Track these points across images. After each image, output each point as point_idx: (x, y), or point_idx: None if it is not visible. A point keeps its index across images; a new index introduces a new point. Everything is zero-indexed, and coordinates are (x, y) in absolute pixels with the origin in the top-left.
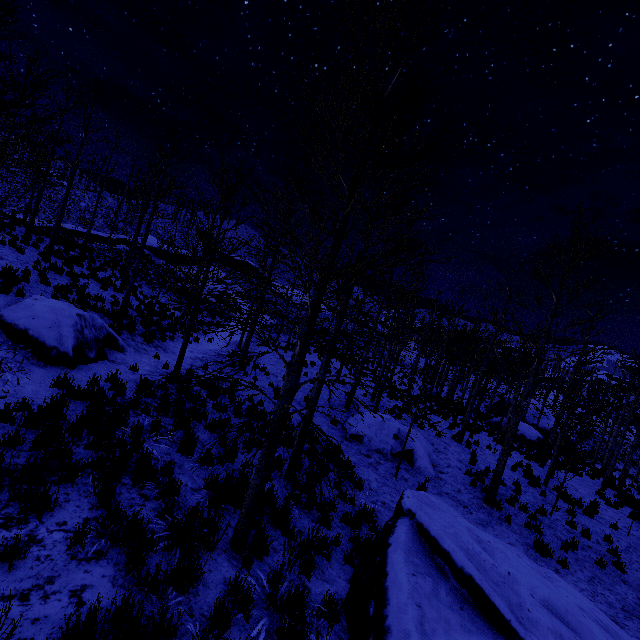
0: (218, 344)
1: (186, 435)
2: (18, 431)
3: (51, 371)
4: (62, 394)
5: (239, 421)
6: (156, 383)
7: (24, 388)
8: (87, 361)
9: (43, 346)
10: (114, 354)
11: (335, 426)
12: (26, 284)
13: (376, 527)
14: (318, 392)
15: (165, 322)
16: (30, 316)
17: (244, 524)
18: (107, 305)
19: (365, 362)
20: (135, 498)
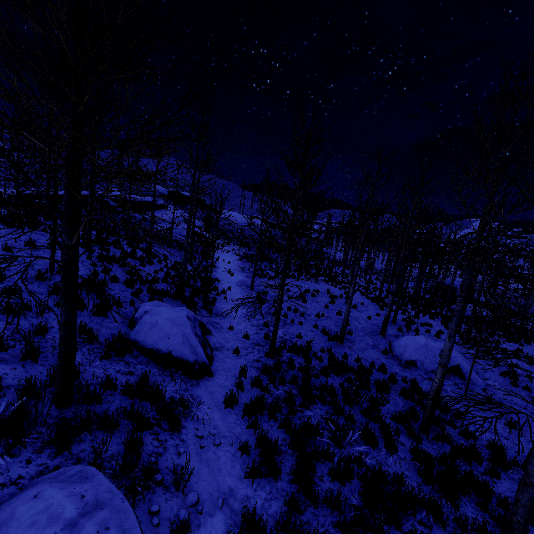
0: (236, 290)
1: (349, 421)
2: (294, 494)
3: (205, 387)
4: (242, 414)
5: (340, 379)
6: (263, 362)
7: (215, 421)
8: (211, 361)
9: (188, 364)
10: (210, 340)
11: (387, 355)
12: (106, 288)
13: (516, 461)
14: (449, 358)
15: (197, 283)
16: (164, 336)
17: (523, 531)
18: (161, 284)
19: (336, 275)
20: (423, 531)
